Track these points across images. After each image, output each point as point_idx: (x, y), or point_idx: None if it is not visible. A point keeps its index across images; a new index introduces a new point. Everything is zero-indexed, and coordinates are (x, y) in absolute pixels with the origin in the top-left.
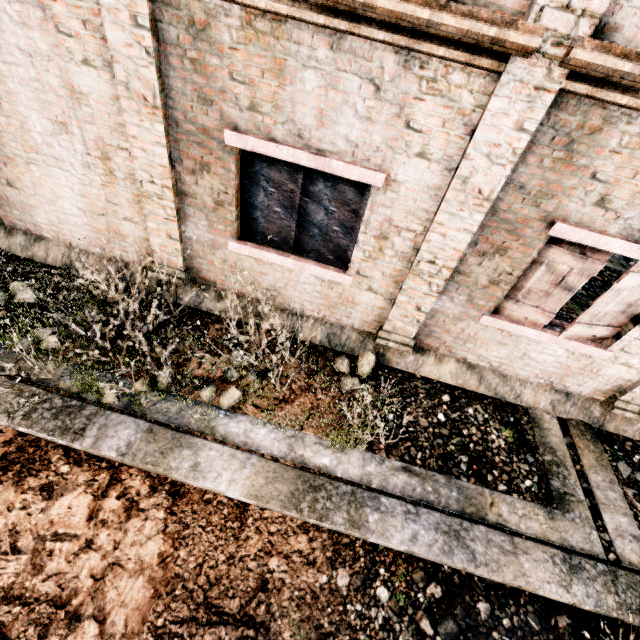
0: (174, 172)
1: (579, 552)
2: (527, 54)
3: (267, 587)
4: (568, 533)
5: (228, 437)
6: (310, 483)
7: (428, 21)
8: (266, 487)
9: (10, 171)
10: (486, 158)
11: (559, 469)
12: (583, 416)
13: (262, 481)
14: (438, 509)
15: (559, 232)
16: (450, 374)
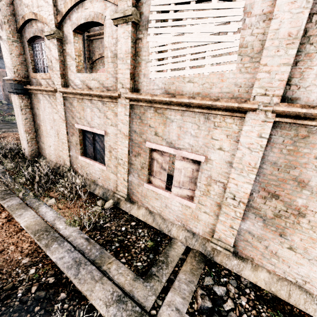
0: (69, 136)
1: (135, 300)
2: (119, 97)
3: (2, 252)
4: (137, 289)
5: (40, 211)
6: (47, 229)
7: (100, 94)
8: (33, 225)
9: (43, 139)
10: (122, 123)
11: (162, 264)
12: (202, 249)
13: (33, 223)
14: (85, 256)
15: (148, 145)
16: (142, 215)
